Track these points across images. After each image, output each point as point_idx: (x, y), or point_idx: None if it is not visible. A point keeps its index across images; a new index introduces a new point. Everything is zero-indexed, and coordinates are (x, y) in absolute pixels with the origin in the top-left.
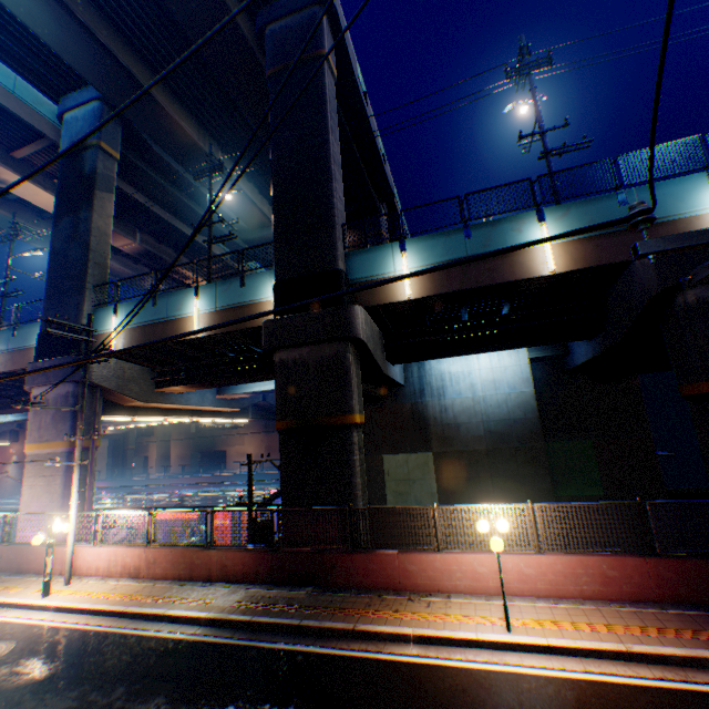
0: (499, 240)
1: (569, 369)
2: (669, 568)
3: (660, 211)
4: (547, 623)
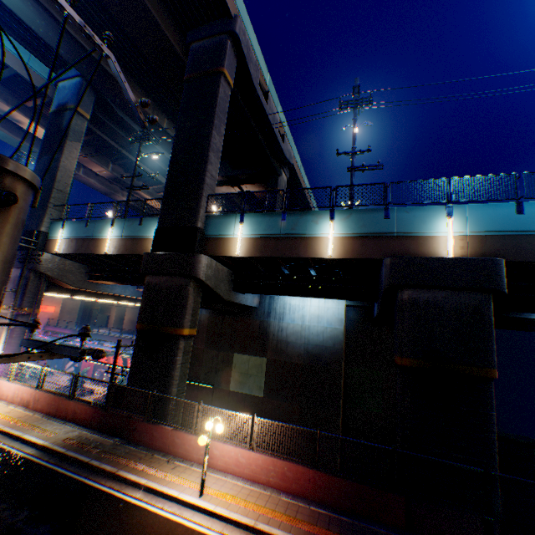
0: (302, 227)
1: (374, 318)
2: (323, 479)
3: (409, 227)
4: (229, 496)
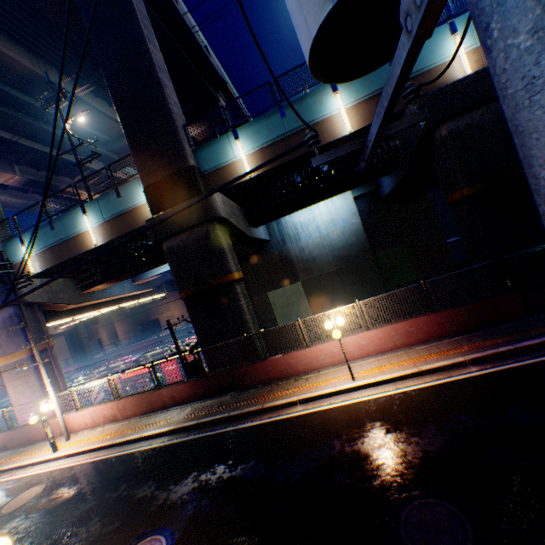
0: (307, 114)
1: (382, 198)
2: (443, 317)
3: (419, 64)
4: (376, 369)
